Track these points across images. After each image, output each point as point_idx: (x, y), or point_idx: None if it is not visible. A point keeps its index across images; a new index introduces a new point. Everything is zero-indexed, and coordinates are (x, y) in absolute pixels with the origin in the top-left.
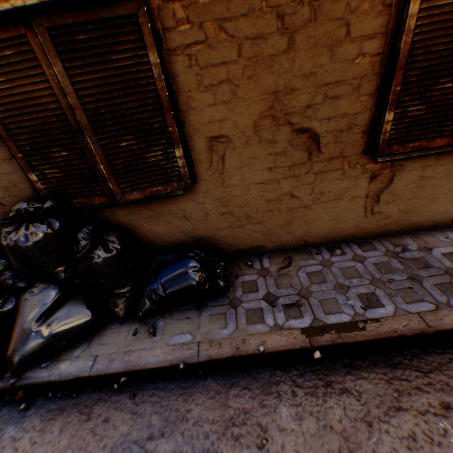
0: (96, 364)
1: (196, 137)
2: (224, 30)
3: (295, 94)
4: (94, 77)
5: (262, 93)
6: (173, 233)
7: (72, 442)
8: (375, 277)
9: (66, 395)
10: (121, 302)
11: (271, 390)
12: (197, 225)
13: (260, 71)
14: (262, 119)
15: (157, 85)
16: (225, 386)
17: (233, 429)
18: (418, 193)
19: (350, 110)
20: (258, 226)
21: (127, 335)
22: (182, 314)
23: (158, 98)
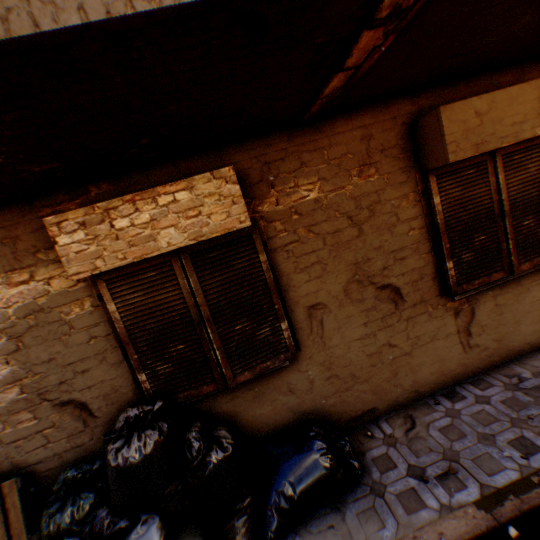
0: None
1: (296, 309)
2: (311, 231)
3: (371, 262)
4: (218, 279)
5: (346, 265)
6: (278, 412)
7: None
8: (512, 417)
9: None
10: (242, 522)
11: None
12: (303, 397)
13: (341, 251)
14: (349, 284)
15: (265, 275)
16: None
17: None
18: (501, 320)
19: (416, 265)
20: (365, 384)
21: None
22: (320, 522)
23: (266, 284)
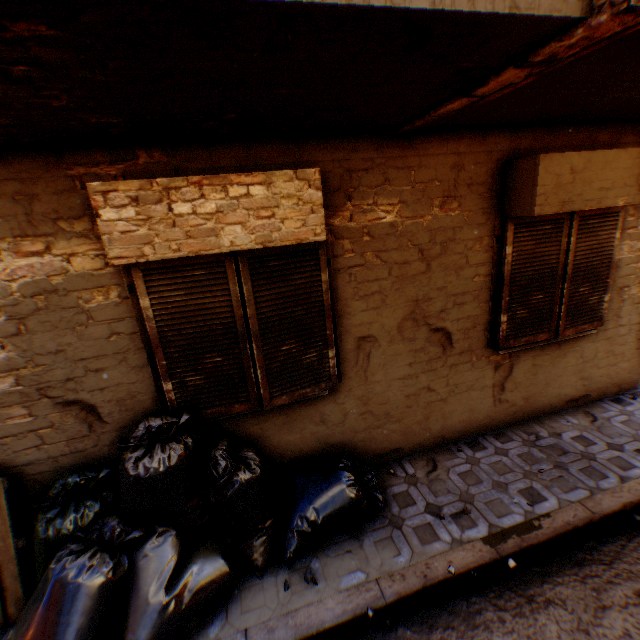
0: None
1: (346, 338)
2: (379, 257)
3: (431, 301)
4: (274, 292)
5: (406, 300)
6: (306, 441)
7: None
8: (525, 470)
9: None
10: (261, 542)
11: (476, 621)
12: (334, 429)
13: (405, 285)
14: (405, 321)
15: (324, 297)
16: (423, 630)
17: None
18: (534, 380)
19: (473, 313)
20: (397, 424)
21: (278, 590)
22: (338, 547)
23: (322, 307)
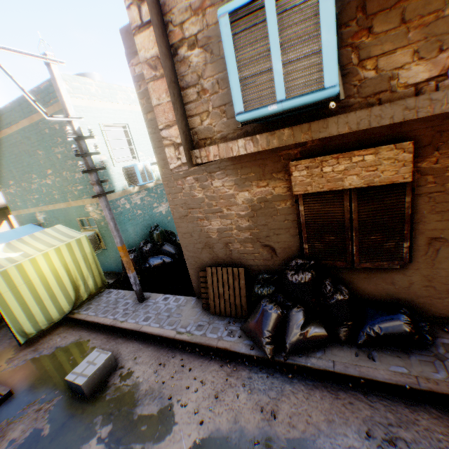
0: (336, 366)
1: (418, 236)
2: None
3: None
4: (370, 207)
5: None
6: (377, 291)
7: (332, 407)
8: None
9: (315, 378)
10: (344, 330)
11: None
12: (399, 290)
13: None
14: None
15: (404, 211)
16: (444, 414)
17: None
18: None
19: None
20: None
21: (351, 354)
22: (391, 352)
23: (402, 217)
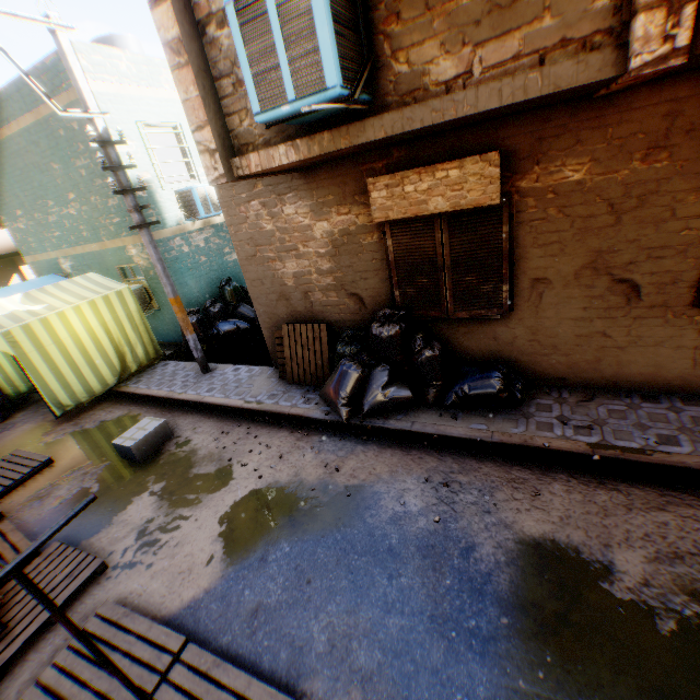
0: (414, 426)
1: (521, 278)
2: (561, 212)
3: (617, 253)
4: (464, 239)
5: (586, 251)
6: (480, 350)
7: (400, 462)
8: (684, 426)
9: (391, 440)
10: (432, 392)
11: (548, 474)
12: (503, 347)
13: (586, 237)
14: (582, 270)
15: (503, 244)
16: (510, 463)
17: (513, 484)
18: None
19: (673, 268)
20: (563, 358)
21: (435, 416)
22: (479, 413)
23: (501, 252)
